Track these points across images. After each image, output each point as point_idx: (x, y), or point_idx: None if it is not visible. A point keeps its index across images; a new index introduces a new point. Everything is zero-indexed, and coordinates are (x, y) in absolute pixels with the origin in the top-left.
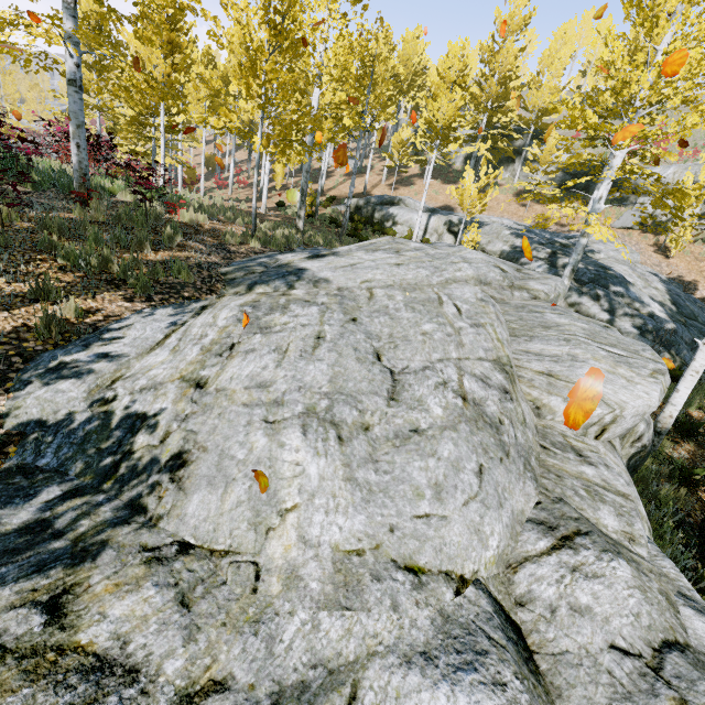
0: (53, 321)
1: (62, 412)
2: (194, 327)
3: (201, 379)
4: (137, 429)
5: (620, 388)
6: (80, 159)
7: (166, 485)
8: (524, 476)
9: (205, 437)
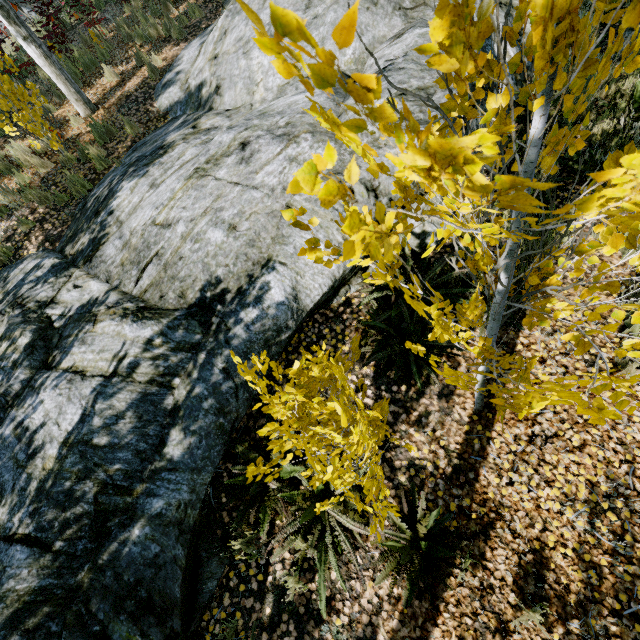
0: (151, 67)
1: (175, 100)
2: (209, 38)
3: (216, 55)
4: (201, 89)
5: None
6: None
7: (216, 98)
8: (392, 15)
9: (223, 75)
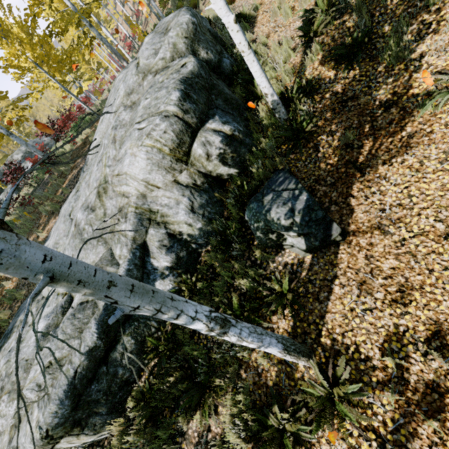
0: None
1: None
2: None
3: None
4: None
5: (132, 165)
6: (40, 155)
7: None
8: (97, 245)
9: None
